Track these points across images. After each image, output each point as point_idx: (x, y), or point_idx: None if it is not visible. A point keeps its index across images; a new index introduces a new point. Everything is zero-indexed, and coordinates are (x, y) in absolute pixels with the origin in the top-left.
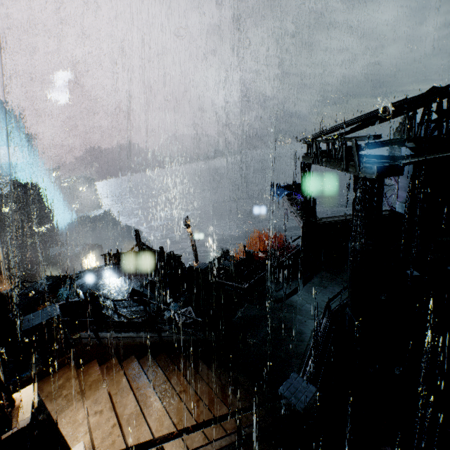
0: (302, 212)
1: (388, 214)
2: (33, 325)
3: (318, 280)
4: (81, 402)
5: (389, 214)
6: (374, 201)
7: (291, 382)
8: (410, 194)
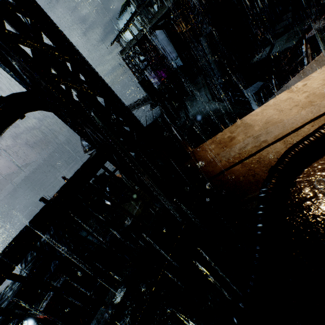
0: (146, 88)
1: (175, 69)
2: (160, 112)
3: (189, 101)
4: (244, 118)
5: (175, 69)
6: (199, 0)
7: (250, 90)
8: (176, 52)
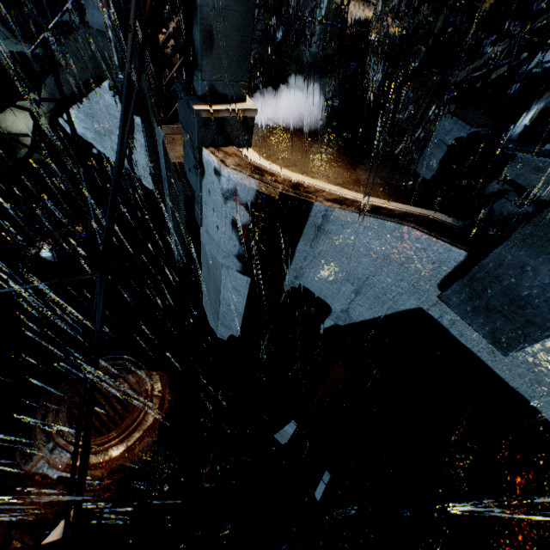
0: None
1: None
2: None
3: None
4: None
5: None
6: None
7: None
8: None
